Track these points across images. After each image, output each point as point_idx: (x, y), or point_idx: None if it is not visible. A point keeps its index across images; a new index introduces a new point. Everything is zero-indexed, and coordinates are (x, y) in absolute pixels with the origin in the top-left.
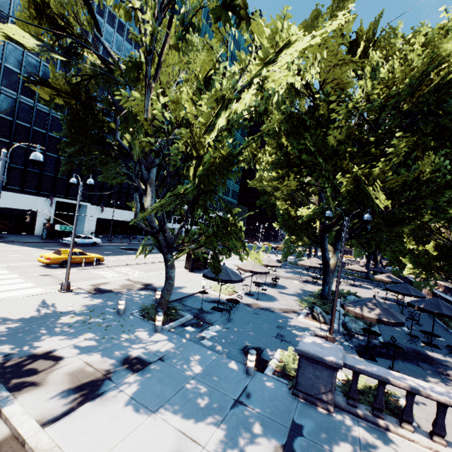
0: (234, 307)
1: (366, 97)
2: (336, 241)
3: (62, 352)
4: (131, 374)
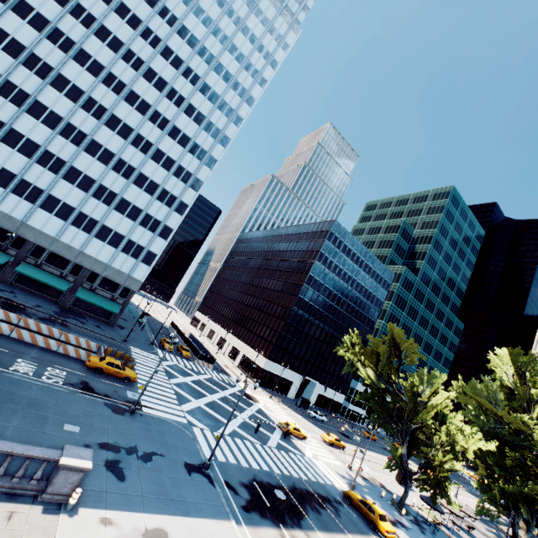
0: (436, 528)
1: (535, 444)
2: (529, 523)
3: (376, 504)
4: (402, 526)
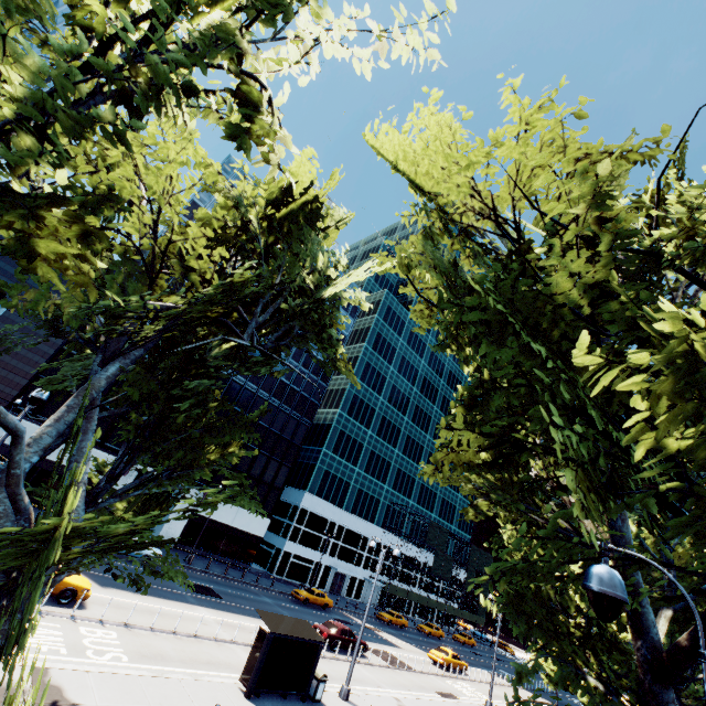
0: None
1: (684, 226)
2: None
3: None
4: None
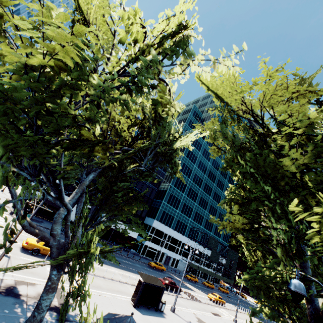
0: None
1: None
2: None
3: None
4: None
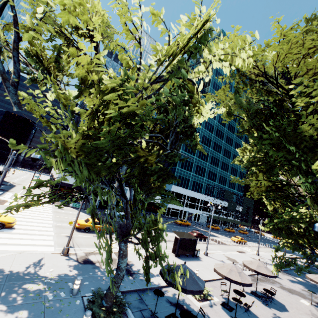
0: None
1: None
2: None
3: None
4: None
